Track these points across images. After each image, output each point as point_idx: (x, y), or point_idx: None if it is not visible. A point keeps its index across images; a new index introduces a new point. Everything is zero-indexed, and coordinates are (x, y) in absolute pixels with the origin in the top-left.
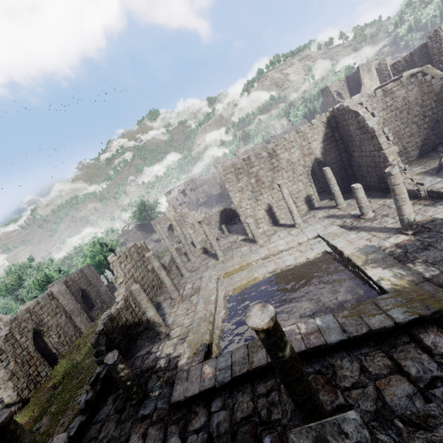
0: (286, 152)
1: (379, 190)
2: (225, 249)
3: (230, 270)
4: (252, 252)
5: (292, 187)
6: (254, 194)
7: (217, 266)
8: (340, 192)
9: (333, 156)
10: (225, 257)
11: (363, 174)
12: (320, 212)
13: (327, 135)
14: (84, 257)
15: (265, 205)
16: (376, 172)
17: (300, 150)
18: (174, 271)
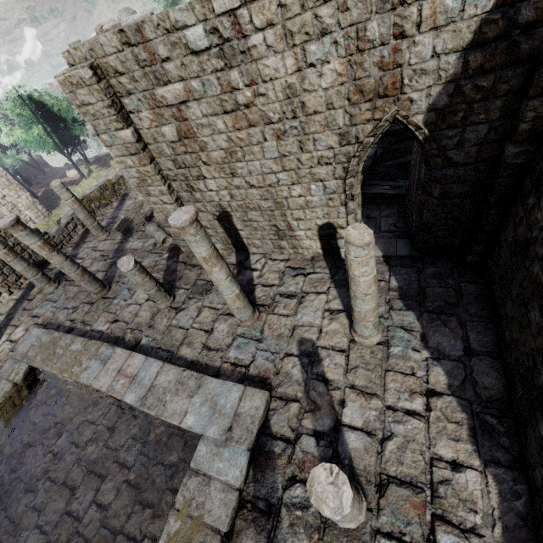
0: (289, 52)
1: (506, 371)
2: (137, 256)
3: (45, 372)
4: (104, 348)
5: (289, 190)
6: (181, 170)
7: (52, 330)
8: (372, 316)
9: (475, 137)
10: (102, 295)
11: (512, 277)
12: (319, 302)
13: (515, 5)
14: (3, 127)
15: (213, 207)
16: (540, 354)
17: (349, 60)
18: (68, 247)
